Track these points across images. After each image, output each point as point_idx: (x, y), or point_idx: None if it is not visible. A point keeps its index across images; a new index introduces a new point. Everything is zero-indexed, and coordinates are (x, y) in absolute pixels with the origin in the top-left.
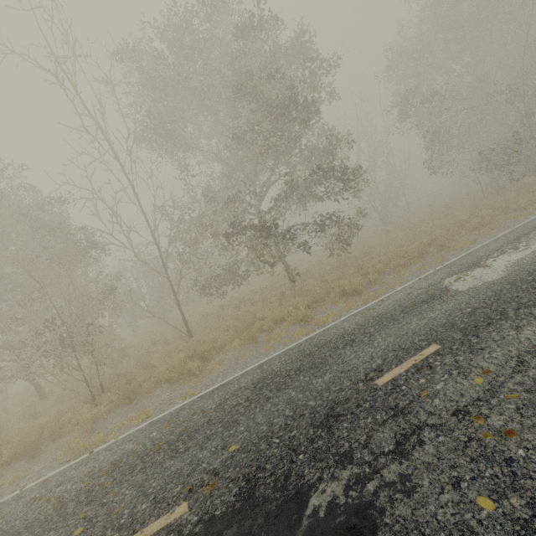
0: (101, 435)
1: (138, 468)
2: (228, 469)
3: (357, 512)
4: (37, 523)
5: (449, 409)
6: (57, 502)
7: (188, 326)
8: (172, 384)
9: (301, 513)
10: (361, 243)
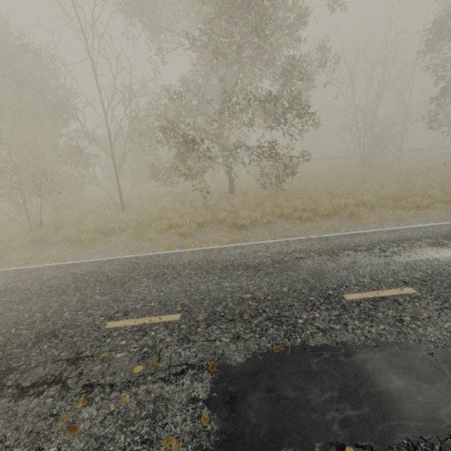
0: None
1: None
2: None
3: None
4: None
5: (91, 379)
6: None
7: (122, 201)
8: (70, 245)
9: None
10: (319, 178)
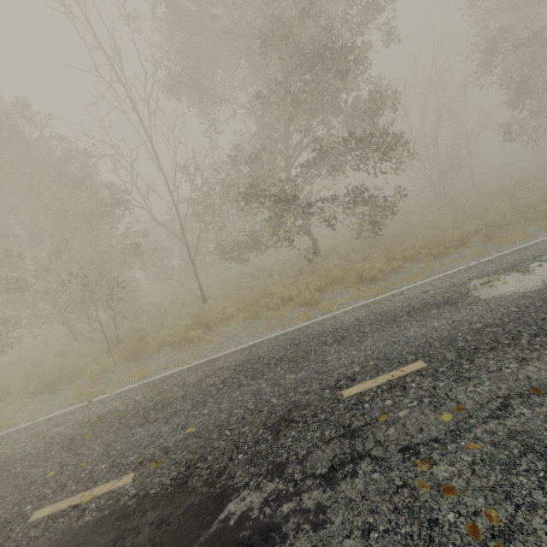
0: (102, 386)
1: (114, 428)
2: (177, 450)
3: (262, 531)
4: (29, 457)
5: (400, 443)
6: (48, 442)
7: (202, 292)
8: (175, 349)
9: (215, 516)
10: (403, 220)
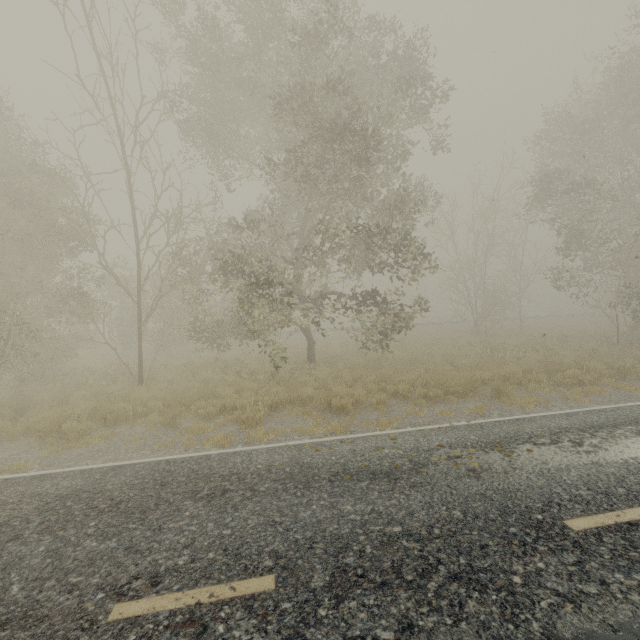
0: None
1: None
2: None
3: None
4: None
5: None
6: None
7: (141, 370)
8: (39, 441)
9: None
10: (429, 345)
